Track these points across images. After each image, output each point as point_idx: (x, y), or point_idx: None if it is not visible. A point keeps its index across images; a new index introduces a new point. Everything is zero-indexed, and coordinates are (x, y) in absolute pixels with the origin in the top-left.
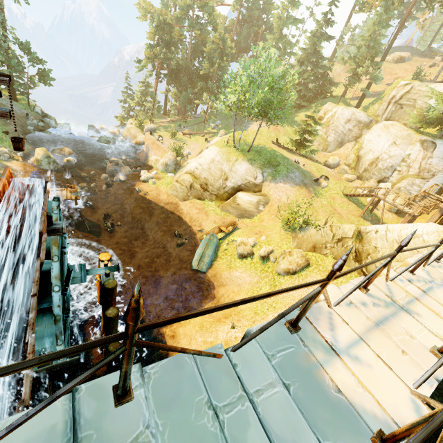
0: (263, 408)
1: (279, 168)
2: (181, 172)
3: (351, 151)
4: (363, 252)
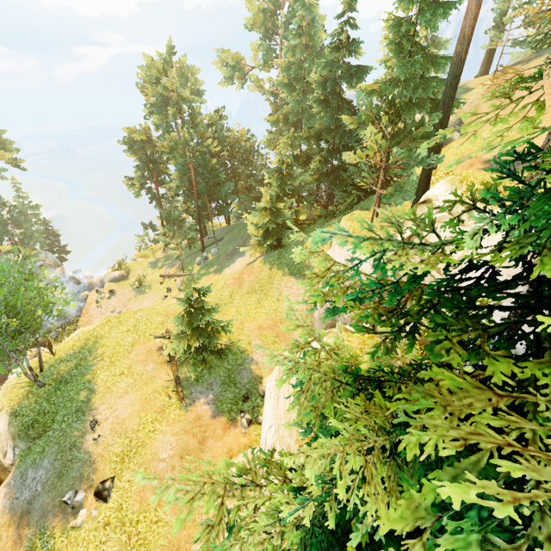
0: None
1: (35, 444)
2: None
3: None
4: None
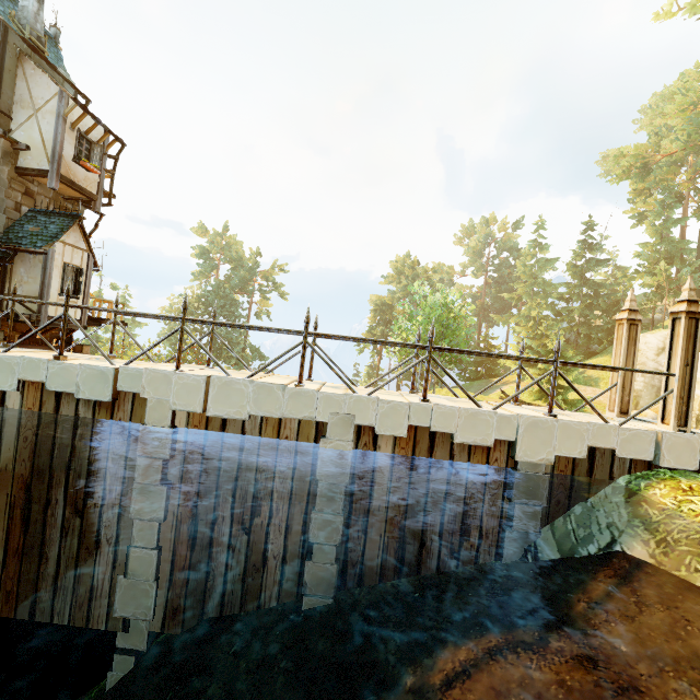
0: None
1: None
2: None
3: None
4: None
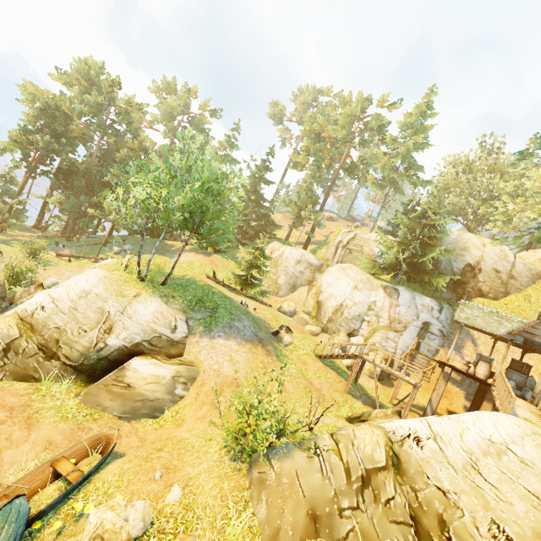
0: None
1: (217, 312)
2: (1, 315)
3: (309, 296)
4: (424, 510)
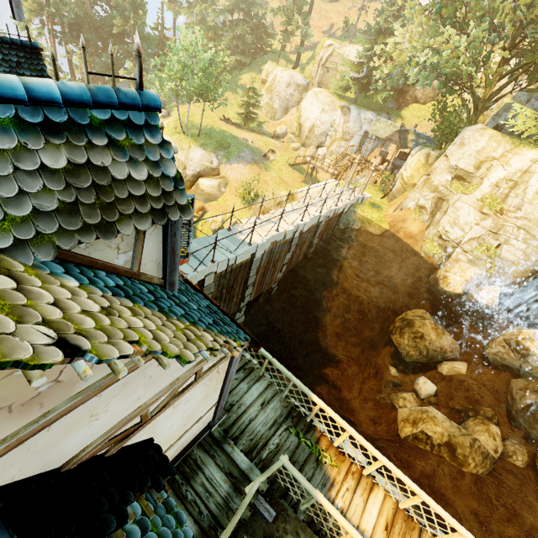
0: (221, 242)
1: (230, 149)
2: None
3: (294, 120)
4: None
